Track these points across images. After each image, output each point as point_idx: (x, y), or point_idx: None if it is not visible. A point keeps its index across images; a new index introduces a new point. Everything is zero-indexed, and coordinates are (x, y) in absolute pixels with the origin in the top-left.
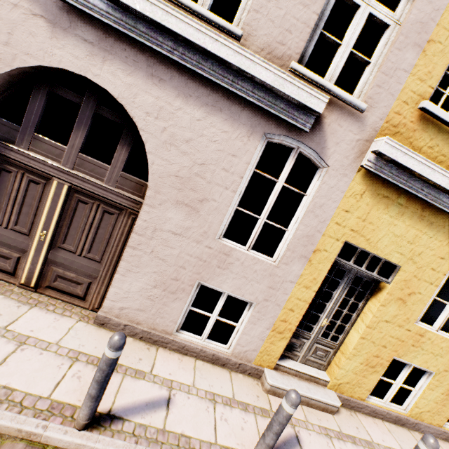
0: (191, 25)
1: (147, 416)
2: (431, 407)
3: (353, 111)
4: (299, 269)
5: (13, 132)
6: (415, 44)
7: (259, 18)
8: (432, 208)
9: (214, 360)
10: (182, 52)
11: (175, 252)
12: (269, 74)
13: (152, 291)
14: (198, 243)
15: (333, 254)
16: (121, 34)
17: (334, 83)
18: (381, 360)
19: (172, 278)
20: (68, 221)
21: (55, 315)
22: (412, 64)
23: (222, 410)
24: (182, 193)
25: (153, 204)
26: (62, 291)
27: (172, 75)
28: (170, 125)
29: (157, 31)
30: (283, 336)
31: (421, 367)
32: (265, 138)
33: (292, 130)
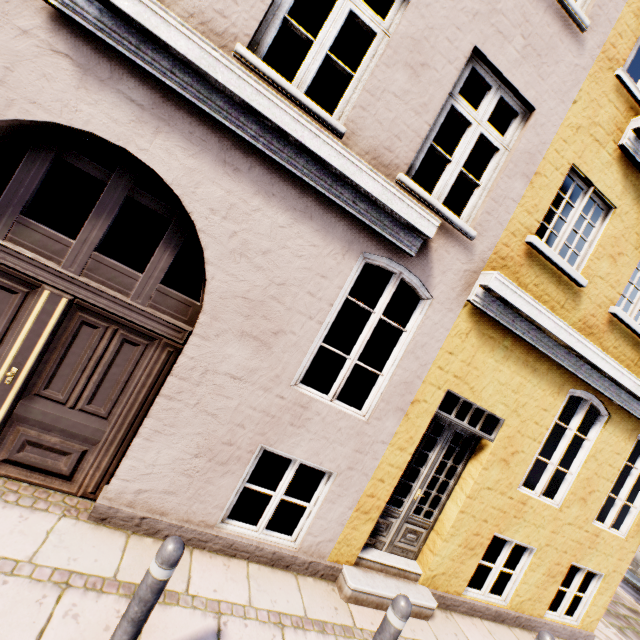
0: (287, 113)
1: None
2: (533, 593)
3: (462, 238)
4: (394, 425)
5: None
6: (524, 174)
7: (366, 117)
8: (536, 352)
9: (274, 560)
10: (269, 140)
11: (231, 404)
12: (377, 185)
13: (191, 462)
14: (266, 391)
15: (434, 405)
16: (186, 101)
17: (425, 189)
18: (481, 539)
19: (225, 441)
20: (59, 353)
21: (19, 510)
22: (520, 194)
23: (293, 638)
24: (250, 322)
25: (207, 335)
26: (32, 467)
27: (252, 165)
28: (242, 230)
29: (239, 109)
30: (369, 517)
31: (523, 544)
32: (363, 258)
33: (395, 251)
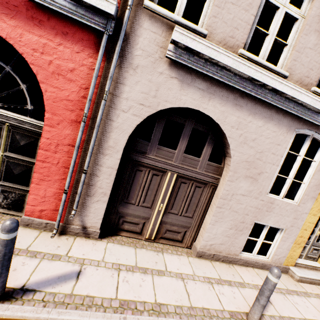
0: (268, 76)
1: (268, 310)
2: None
3: None
4: (310, 205)
5: (145, 146)
6: None
7: (296, 64)
8: None
9: (262, 266)
10: (256, 90)
11: (243, 206)
12: (308, 98)
13: (229, 231)
14: (256, 199)
15: None
16: (219, 82)
17: None
18: None
19: (241, 221)
20: (174, 195)
21: (175, 256)
22: None
23: (290, 298)
24: (248, 171)
25: (232, 180)
26: (169, 239)
27: (247, 103)
28: (244, 132)
29: (243, 79)
30: (300, 245)
31: None
32: (295, 132)
33: (310, 125)
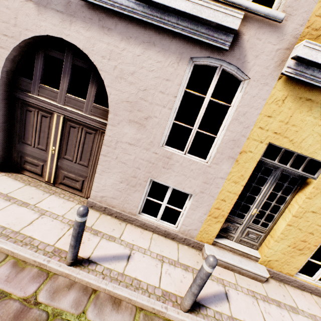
0: None
1: (113, 264)
2: None
3: (272, 23)
4: (228, 167)
5: (29, 85)
6: None
7: None
8: None
9: (166, 234)
10: (120, 3)
11: (131, 158)
12: (188, 3)
13: (120, 185)
14: (147, 150)
15: (258, 154)
16: (79, 0)
17: None
18: (308, 245)
19: (132, 176)
20: (66, 140)
21: (63, 200)
22: None
23: (167, 267)
24: (132, 114)
25: (113, 124)
26: (68, 186)
27: (116, 24)
28: (119, 64)
29: None
30: (218, 220)
31: None
32: (192, 62)
33: (214, 51)
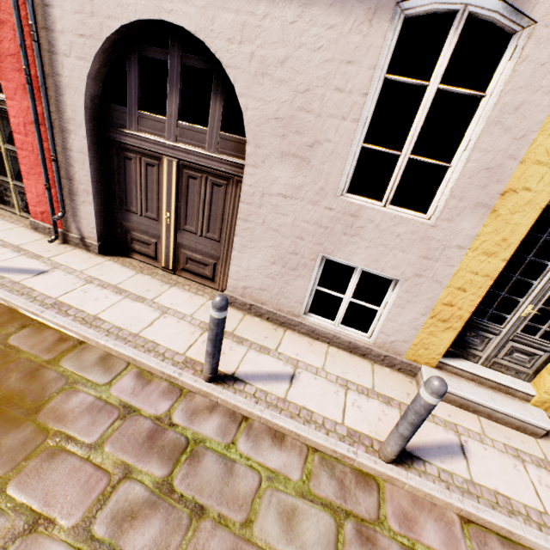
0: None
1: (269, 385)
2: None
3: None
4: (474, 226)
5: (123, 116)
6: None
7: None
8: None
9: (351, 348)
10: None
11: (288, 221)
12: None
13: (271, 268)
14: (314, 205)
15: (544, 194)
16: None
17: None
18: None
19: (290, 252)
20: (184, 201)
21: (189, 293)
22: None
23: (354, 397)
24: (285, 141)
25: (255, 163)
26: (194, 273)
27: None
28: (257, 47)
29: None
30: (449, 326)
31: None
32: (399, 12)
33: None
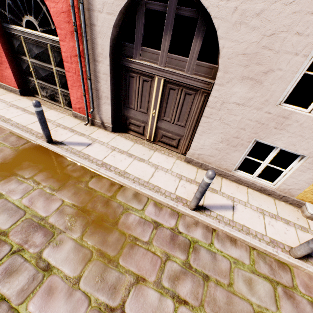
0: None
1: (222, 212)
2: None
3: None
4: None
5: (131, 50)
6: None
7: None
8: None
9: (261, 190)
10: None
11: (237, 119)
12: None
13: (219, 145)
14: (258, 110)
15: None
16: None
17: None
18: None
19: (234, 136)
20: (165, 103)
21: (165, 156)
22: None
23: (269, 220)
24: (247, 69)
25: (222, 83)
26: (166, 143)
27: None
28: (241, 3)
29: None
30: None
31: None
32: None
33: None
